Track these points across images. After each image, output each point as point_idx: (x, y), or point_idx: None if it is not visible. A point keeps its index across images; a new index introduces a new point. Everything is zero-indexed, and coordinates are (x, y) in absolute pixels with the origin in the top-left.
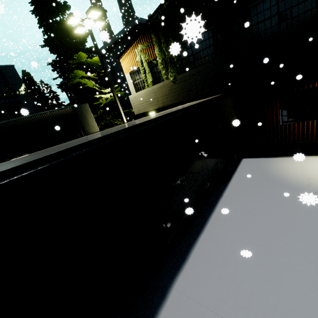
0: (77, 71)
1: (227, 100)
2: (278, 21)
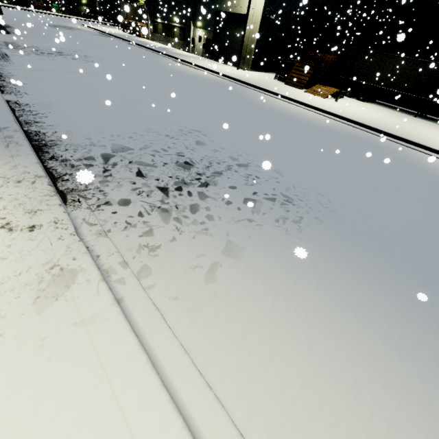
0: None
1: None
2: None
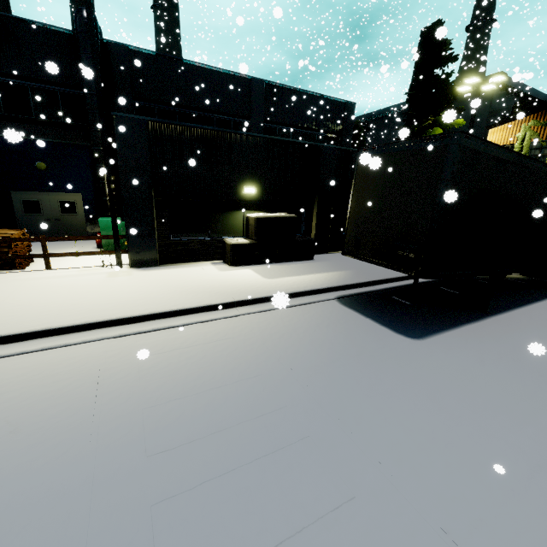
0: (436, 129)
1: None
2: None
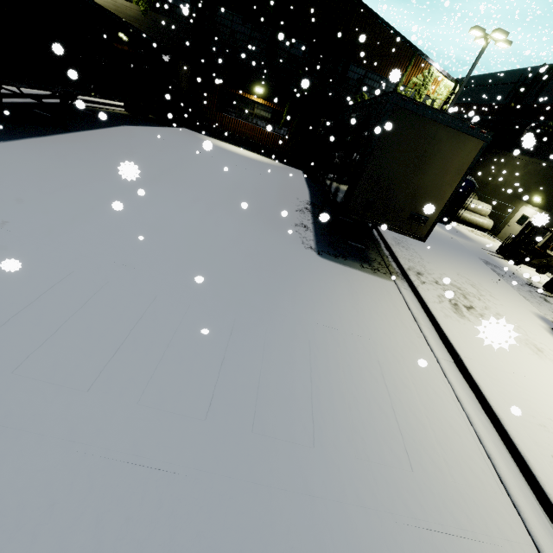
0: None
1: (185, 65)
2: (230, 34)
